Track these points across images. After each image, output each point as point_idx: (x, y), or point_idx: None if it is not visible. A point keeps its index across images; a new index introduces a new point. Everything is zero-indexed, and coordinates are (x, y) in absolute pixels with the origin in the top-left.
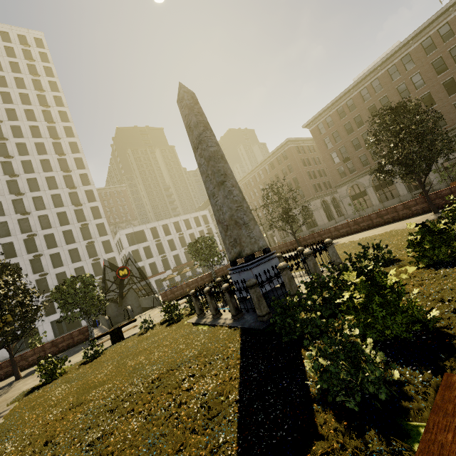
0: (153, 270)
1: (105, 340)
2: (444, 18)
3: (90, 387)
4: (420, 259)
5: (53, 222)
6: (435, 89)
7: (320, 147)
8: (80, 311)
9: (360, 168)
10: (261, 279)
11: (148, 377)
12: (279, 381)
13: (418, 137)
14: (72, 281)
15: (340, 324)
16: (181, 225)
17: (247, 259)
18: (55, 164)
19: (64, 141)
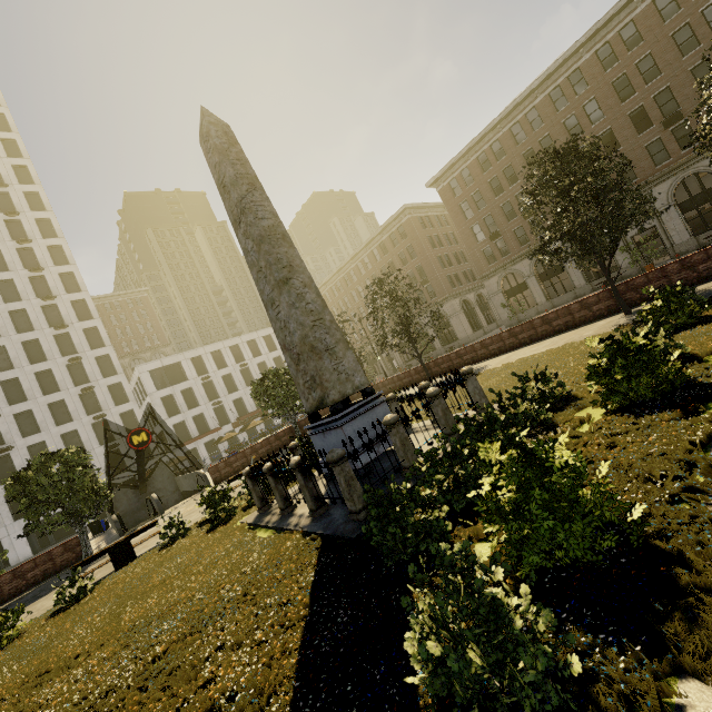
0: (201, 427)
1: (100, 565)
2: (627, 14)
3: (48, 673)
4: (608, 397)
5: (17, 359)
6: (619, 124)
7: (455, 218)
8: (64, 512)
9: (515, 248)
10: (354, 447)
11: (148, 650)
12: (367, 666)
13: (598, 196)
14: (43, 462)
15: (482, 529)
16: (243, 350)
17: (334, 410)
18: (12, 259)
19: (27, 217)
